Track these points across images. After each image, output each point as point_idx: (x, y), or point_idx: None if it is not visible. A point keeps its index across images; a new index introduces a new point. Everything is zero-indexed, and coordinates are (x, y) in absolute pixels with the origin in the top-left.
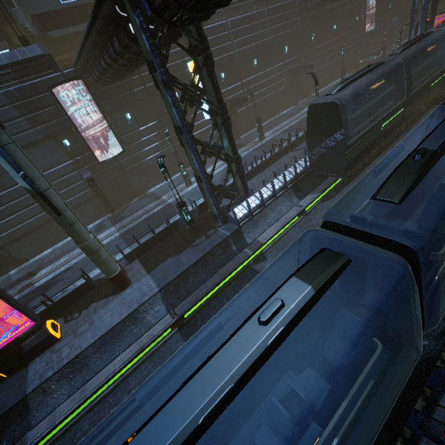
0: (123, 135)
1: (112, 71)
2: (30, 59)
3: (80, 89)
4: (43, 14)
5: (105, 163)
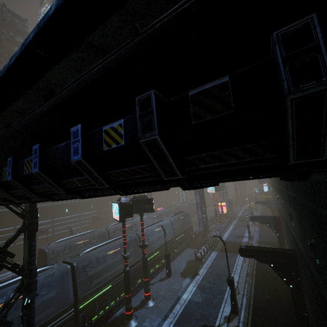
0: None
1: None
2: None
3: None
4: None
5: None
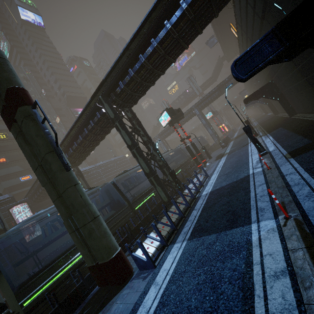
0: (44, 225)
1: (44, 192)
2: (2, 200)
3: (24, 207)
4: (11, 186)
5: (30, 243)
